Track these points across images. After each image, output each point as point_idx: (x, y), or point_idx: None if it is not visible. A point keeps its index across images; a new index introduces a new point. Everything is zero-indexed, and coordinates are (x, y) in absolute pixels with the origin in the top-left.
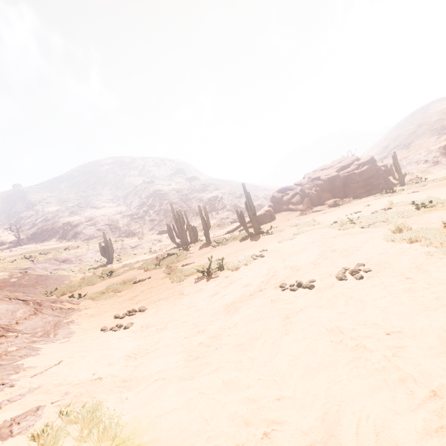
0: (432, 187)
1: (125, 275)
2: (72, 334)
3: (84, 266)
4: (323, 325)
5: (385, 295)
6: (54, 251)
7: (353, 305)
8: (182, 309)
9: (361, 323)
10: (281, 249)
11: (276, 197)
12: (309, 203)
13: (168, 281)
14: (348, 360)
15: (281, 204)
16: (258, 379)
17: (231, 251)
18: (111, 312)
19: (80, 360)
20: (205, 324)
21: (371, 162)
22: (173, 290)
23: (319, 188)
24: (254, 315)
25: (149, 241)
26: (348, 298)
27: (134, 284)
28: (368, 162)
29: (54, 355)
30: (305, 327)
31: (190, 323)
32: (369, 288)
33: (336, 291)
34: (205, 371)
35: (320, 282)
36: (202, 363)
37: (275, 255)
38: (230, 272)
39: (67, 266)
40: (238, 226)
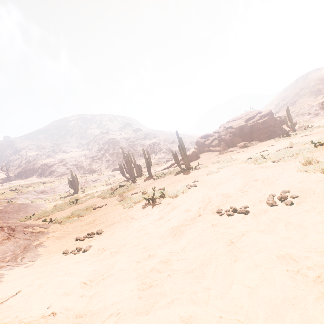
0: (320, 131)
1: (87, 202)
2: (38, 257)
3: (57, 196)
4: (272, 251)
5: (322, 220)
6: (34, 185)
7: (294, 230)
8: (133, 232)
9: (311, 250)
10: (209, 180)
11: (200, 142)
12: (225, 145)
13: (121, 207)
14: (317, 296)
15: (203, 147)
16: (220, 317)
17: (169, 183)
18: (73, 235)
19: (37, 290)
20: (155, 248)
21: (270, 115)
22: (124, 215)
23: (232, 134)
24: (198, 239)
25: (106, 176)
26: (287, 223)
27: (94, 210)
28: (268, 114)
29: (15, 282)
30: (253, 253)
31: (141, 246)
32: (303, 213)
33: (271, 216)
34: (160, 303)
35: (252, 208)
36: (156, 293)
37: (206, 185)
38: (170, 199)
39: (44, 196)
40: (172, 164)
